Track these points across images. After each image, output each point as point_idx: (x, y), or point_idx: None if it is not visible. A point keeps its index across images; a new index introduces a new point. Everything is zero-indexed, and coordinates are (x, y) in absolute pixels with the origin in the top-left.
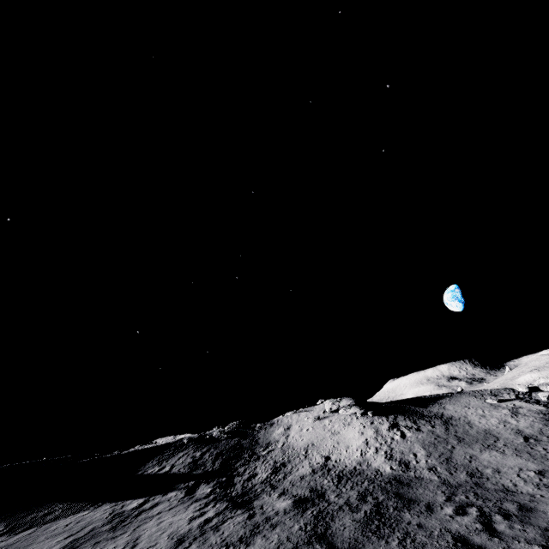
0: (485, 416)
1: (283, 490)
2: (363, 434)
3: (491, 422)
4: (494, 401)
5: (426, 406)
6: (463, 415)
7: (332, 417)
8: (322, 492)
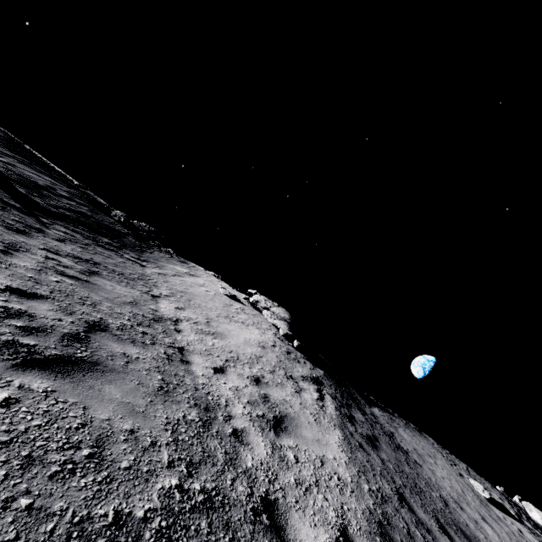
0: (471, 505)
1: (0, 252)
2: (263, 348)
3: (487, 531)
4: (485, 493)
5: (370, 404)
6: (428, 467)
7: (249, 309)
8: (5, 309)
